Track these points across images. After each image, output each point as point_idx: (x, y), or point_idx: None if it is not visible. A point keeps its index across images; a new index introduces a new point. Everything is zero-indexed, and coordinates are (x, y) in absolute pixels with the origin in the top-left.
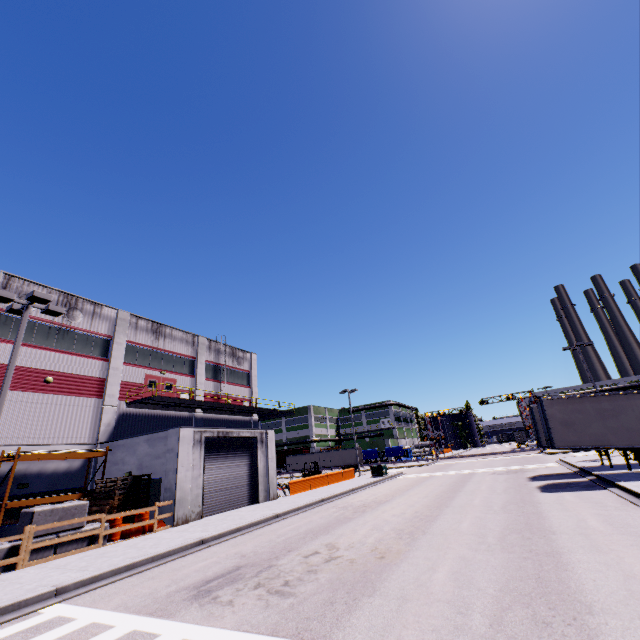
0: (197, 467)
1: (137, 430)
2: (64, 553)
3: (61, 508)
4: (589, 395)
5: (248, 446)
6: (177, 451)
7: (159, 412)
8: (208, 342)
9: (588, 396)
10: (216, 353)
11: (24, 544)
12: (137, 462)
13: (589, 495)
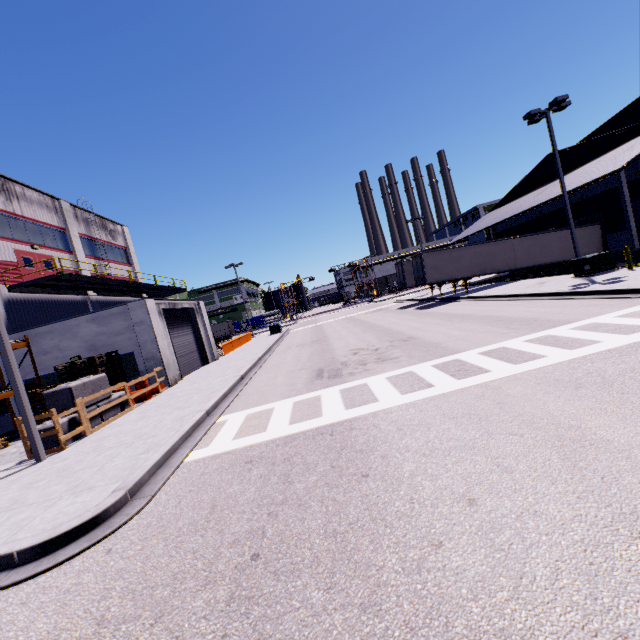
0: (166, 337)
1: (33, 319)
2: (112, 418)
3: (89, 382)
4: (448, 248)
5: (188, 317)
6: (150, 322)
7: (49, 297)
8: (72, 209)
9: (447, 249)
10: (86, 224)
11: (82, 415)
12: (85, 345)
13: (453, 304)
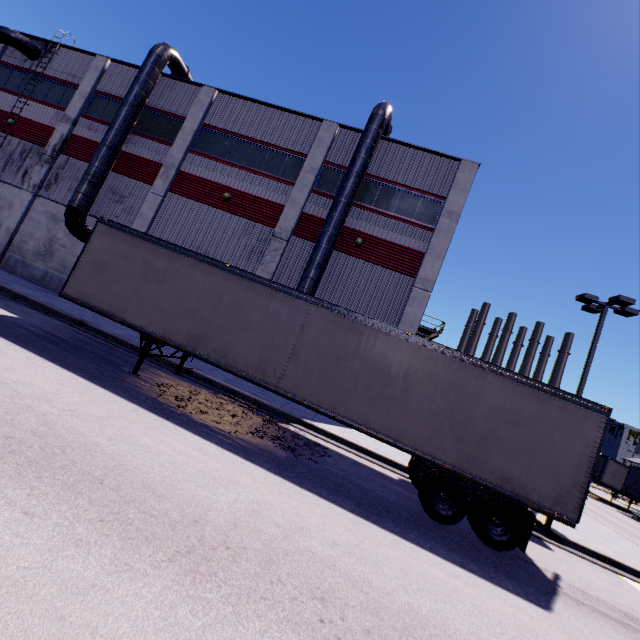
0: None
1: None
2: None
3: None
4: None
5: None
6: None
7: None
8: None
9: None
10: None
11: None
12: None
13: None
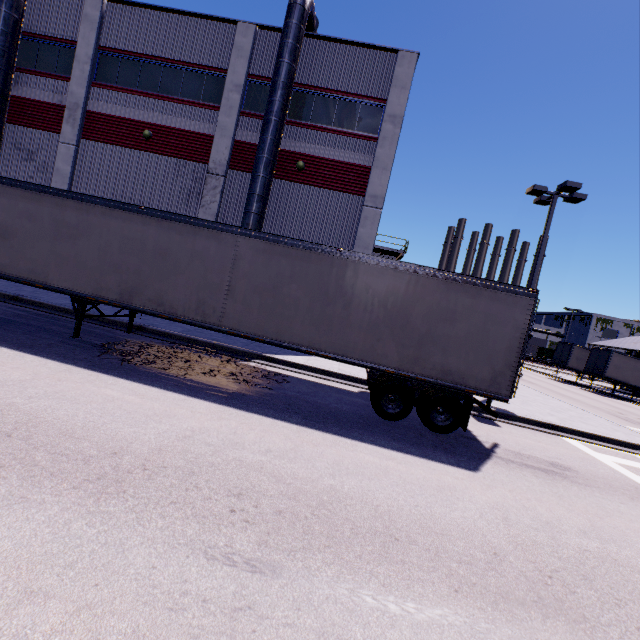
0: None
1: None
2: None
3: None
4: (635, 358)
5: None
6: None
7: None
8: None
9: (634, 358)
10: None
11: None
12: None
13: (632, 404)
